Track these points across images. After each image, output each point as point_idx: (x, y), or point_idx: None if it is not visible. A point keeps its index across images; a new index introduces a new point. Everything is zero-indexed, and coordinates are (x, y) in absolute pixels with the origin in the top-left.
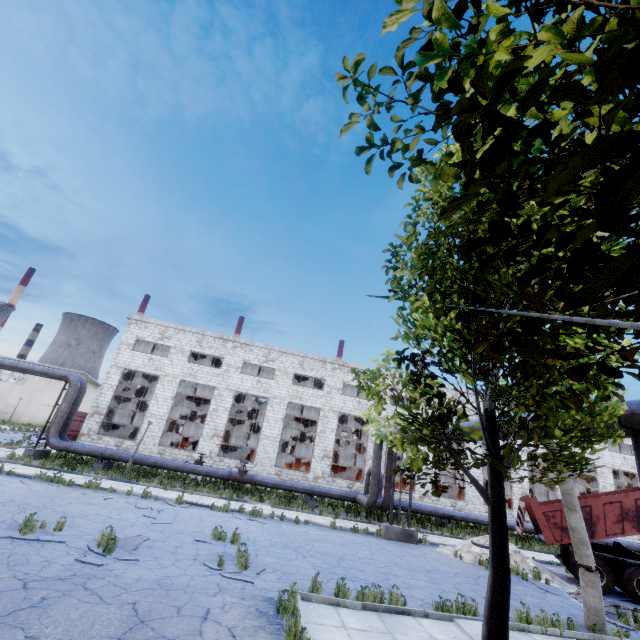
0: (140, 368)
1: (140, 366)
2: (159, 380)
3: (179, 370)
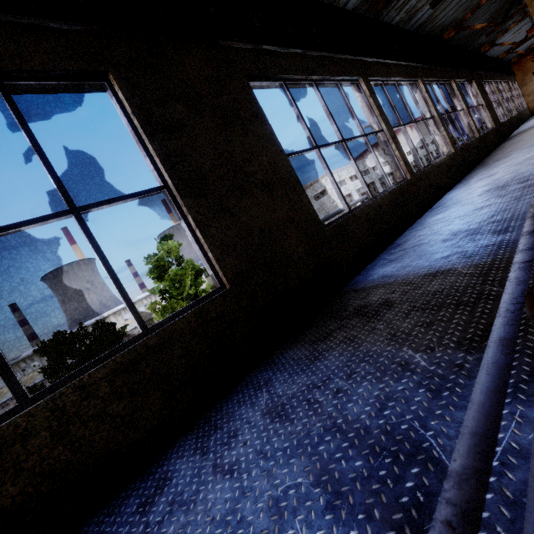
0: (345, 193)
1: (344, 193)
2: (352, 194)
3: (352, 187)
